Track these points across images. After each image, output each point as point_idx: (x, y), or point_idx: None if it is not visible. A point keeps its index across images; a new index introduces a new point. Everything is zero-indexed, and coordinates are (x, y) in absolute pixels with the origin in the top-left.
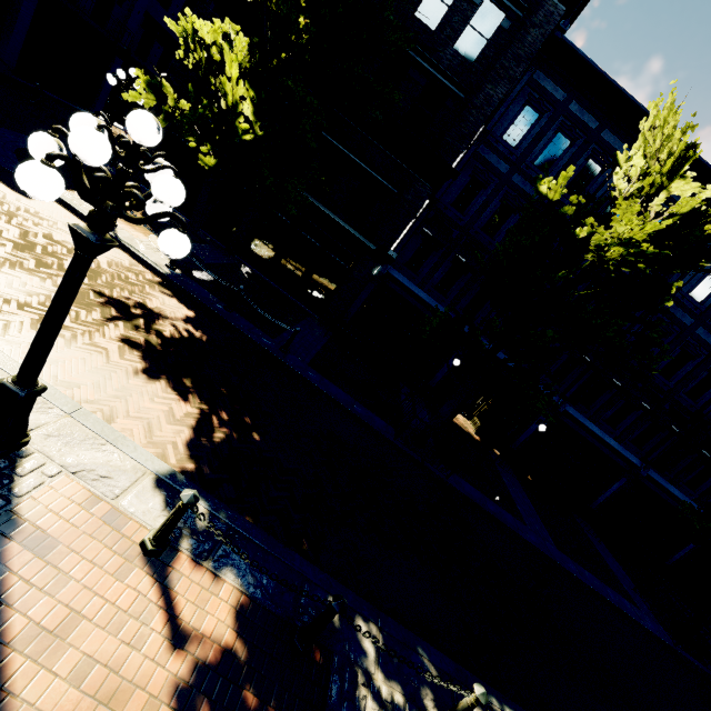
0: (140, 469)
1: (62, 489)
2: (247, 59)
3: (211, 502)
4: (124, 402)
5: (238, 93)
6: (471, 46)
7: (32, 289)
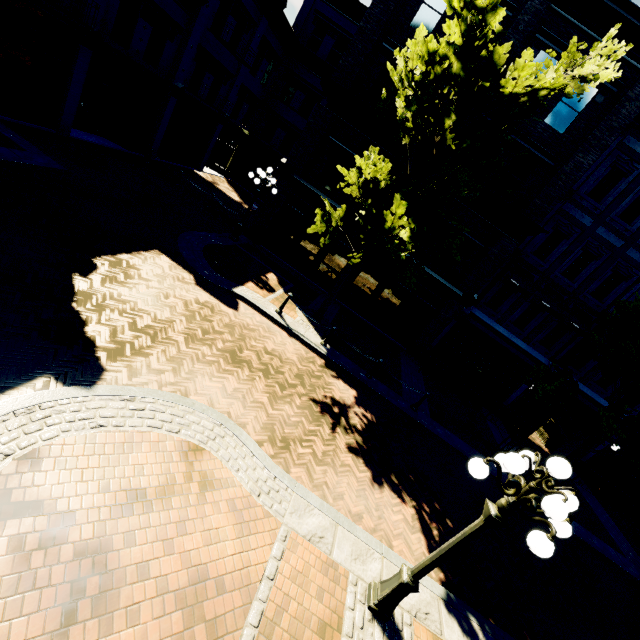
0: (433, 596)
1: (418, 634)
2: (388, 177)
3: (476, 616)
4: (385, 521)
5: (398, 223)
6: (562, 118)
7: (293, 419)
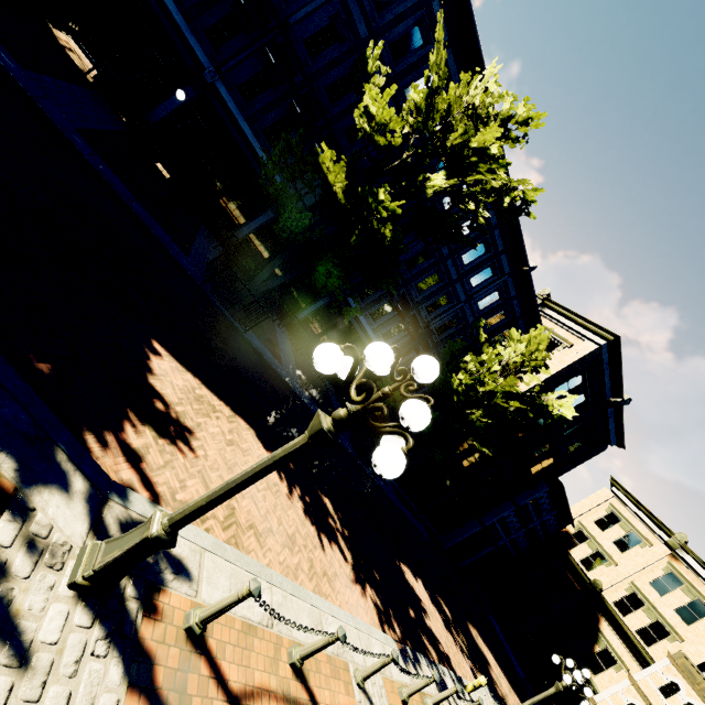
0: None
1: None
2: None
3: None
4: None
5: None
6: None
7: None
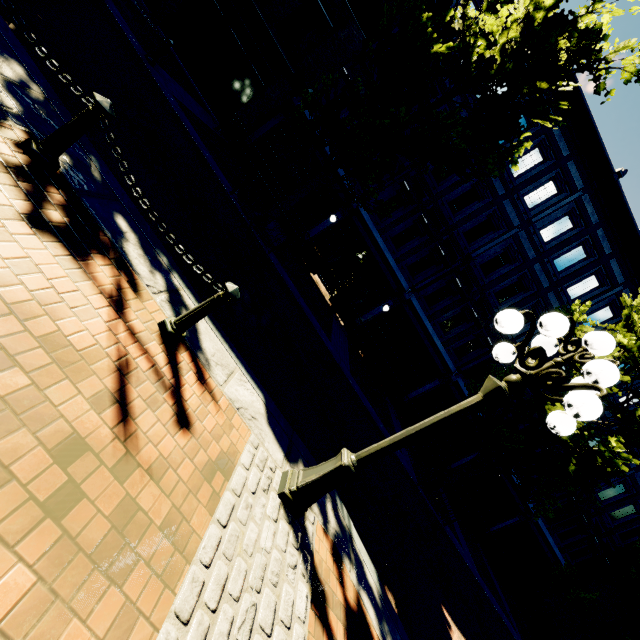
0: None
1: None
2: None
3: None
4: None
5: None
6: None
7: None
